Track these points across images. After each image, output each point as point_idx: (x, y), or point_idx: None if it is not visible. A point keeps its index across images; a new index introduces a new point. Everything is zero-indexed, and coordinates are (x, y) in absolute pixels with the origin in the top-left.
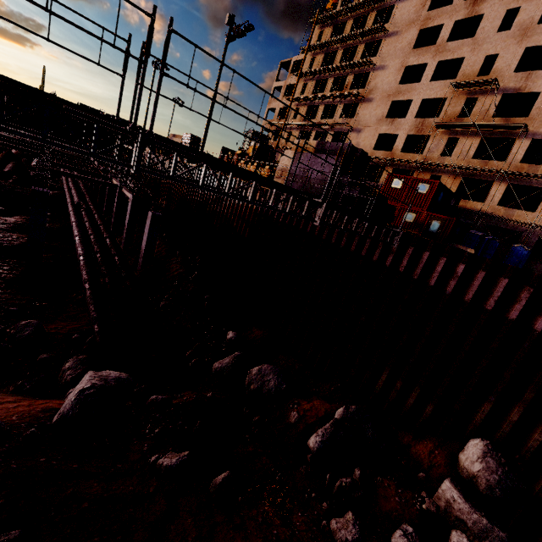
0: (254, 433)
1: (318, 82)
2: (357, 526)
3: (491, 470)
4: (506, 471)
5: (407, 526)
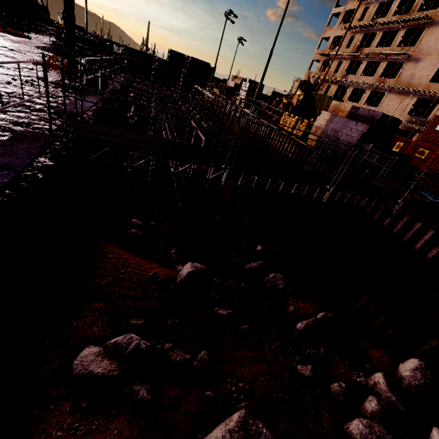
0: (265, 311)
1: (381, 4)
2: (312, 372)
3: (416, 378)
4: (427, 382)
5: (343, 383)
